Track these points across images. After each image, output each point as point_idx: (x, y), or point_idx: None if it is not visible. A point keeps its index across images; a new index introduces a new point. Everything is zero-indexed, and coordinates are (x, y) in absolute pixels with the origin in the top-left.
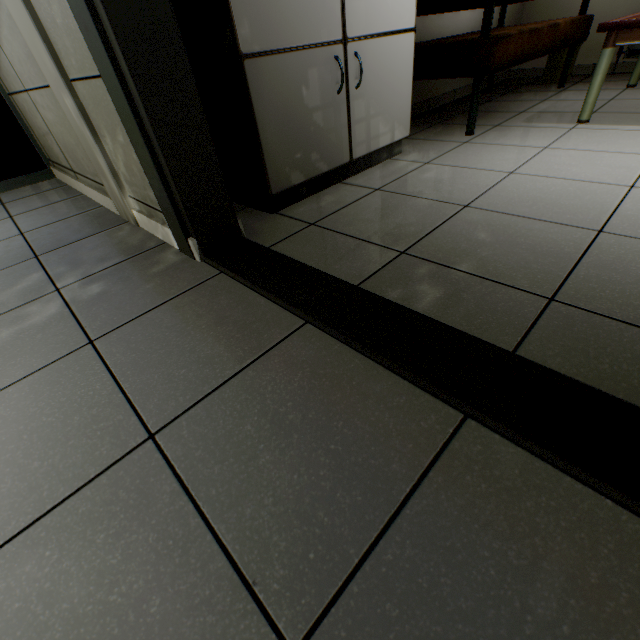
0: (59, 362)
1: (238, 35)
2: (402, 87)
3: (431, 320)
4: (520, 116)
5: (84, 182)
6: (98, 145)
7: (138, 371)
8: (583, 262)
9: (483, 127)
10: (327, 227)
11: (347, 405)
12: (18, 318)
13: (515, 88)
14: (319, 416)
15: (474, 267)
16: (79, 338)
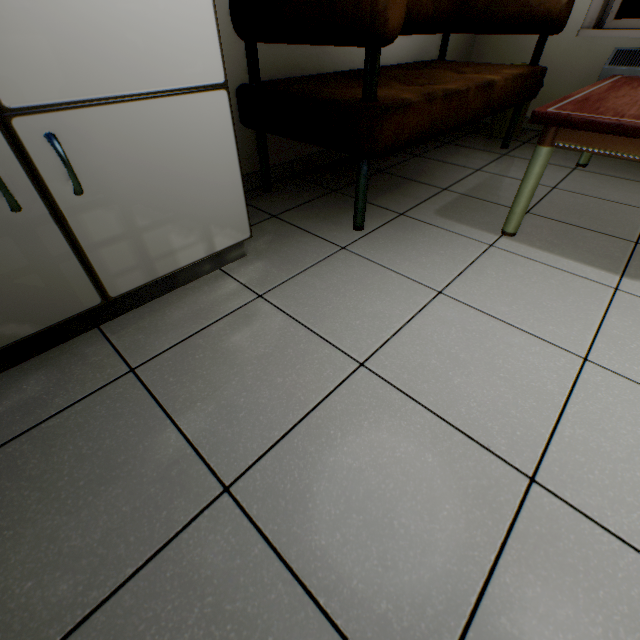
0: None
1: None
2: (216, 175)
3: None
4: (439, 198)
5: None
6: None
7: None
8: None
9: (384, 213)
10: None
11: None
12: None
13: (456, 137)
14: None
15: None
16: None
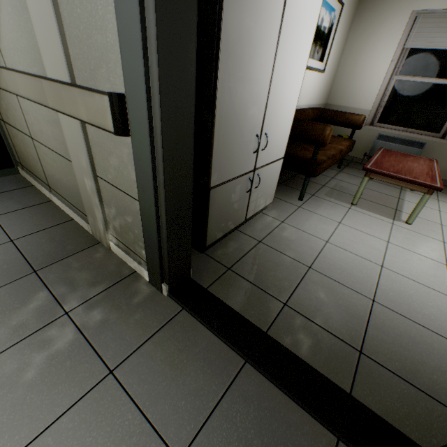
0: (93, 391)
1: (211, 180)
2: (274, 182)
3: (312, 368)
4: (323, 189)
5: (58, 196)
6: (101, 207)
7: (153, 402)
8: (369, 324)
9: (306, 194)
10: (238, 273)
11: (282, 431)
12: (44, 342)
13: None
14: (270, 440)
15: (322, 322)
16: (101, 367)
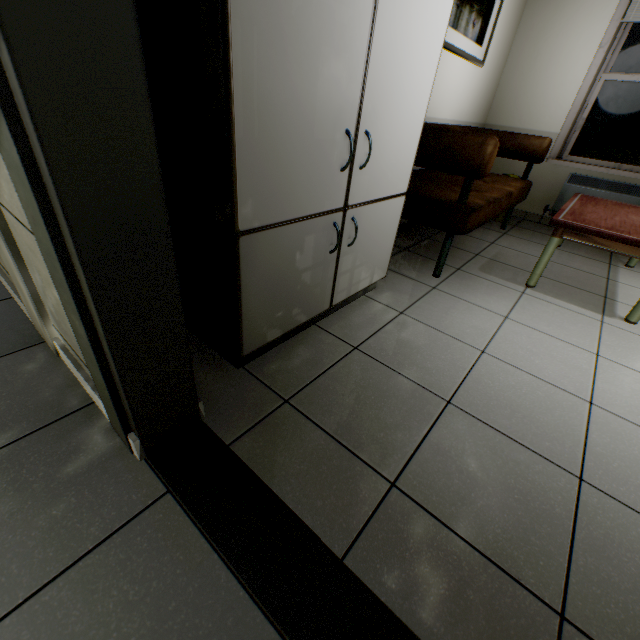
0: None
1: (239, 214)
2: (387, 239)
3: None
4: (476, 260)
5: None
6: (21, 270)
7: None
8: (577, 538)
9: (447, 267)
10: (304, 411)
11: None
12: None
13: None
14: None
15: (473, 530)
16: None
